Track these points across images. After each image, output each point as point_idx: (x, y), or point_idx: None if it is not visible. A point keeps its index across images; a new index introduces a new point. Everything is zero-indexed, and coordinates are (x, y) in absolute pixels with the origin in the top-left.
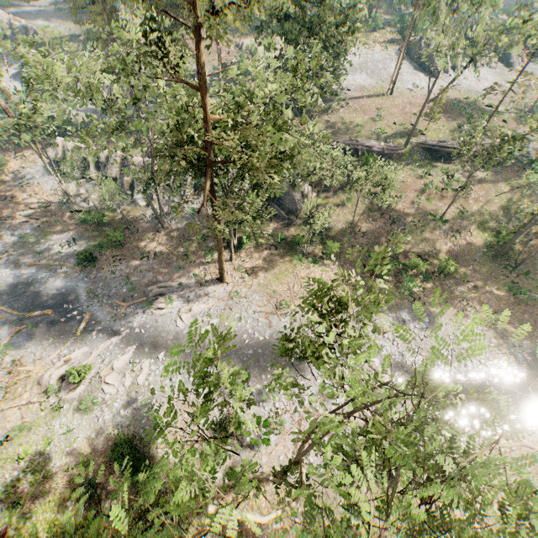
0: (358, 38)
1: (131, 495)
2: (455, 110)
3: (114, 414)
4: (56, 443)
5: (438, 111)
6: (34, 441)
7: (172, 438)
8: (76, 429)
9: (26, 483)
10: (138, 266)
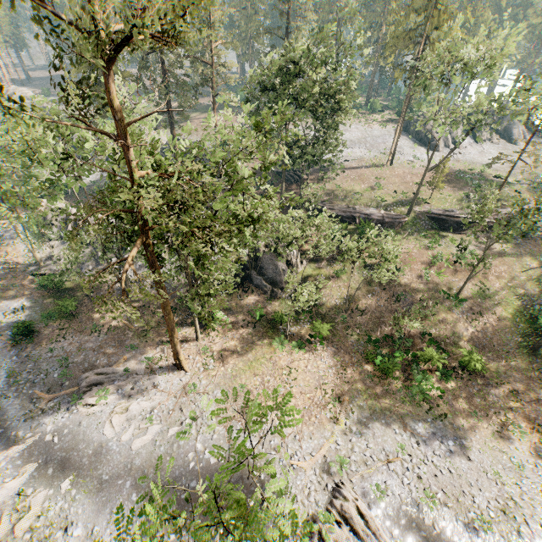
0: (347, 109)
1: None
2: (460, 180)
3: None
4: None
5: (442, 181)
6: None
7: None
8: None
9: None
10: (83, 342)
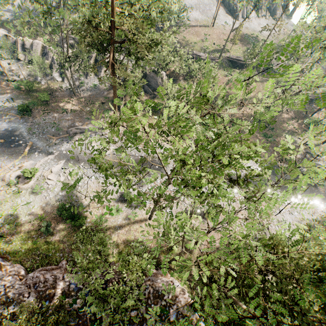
0: None
1: (71, 231)
2: (246, 40)
3: (56, 195)
4: (21, 210)
5: (237, 40)
6: (5, 209)
7: (92, 204)
8: (33, 203)
9: (5, 229)
10: (60, 116)
